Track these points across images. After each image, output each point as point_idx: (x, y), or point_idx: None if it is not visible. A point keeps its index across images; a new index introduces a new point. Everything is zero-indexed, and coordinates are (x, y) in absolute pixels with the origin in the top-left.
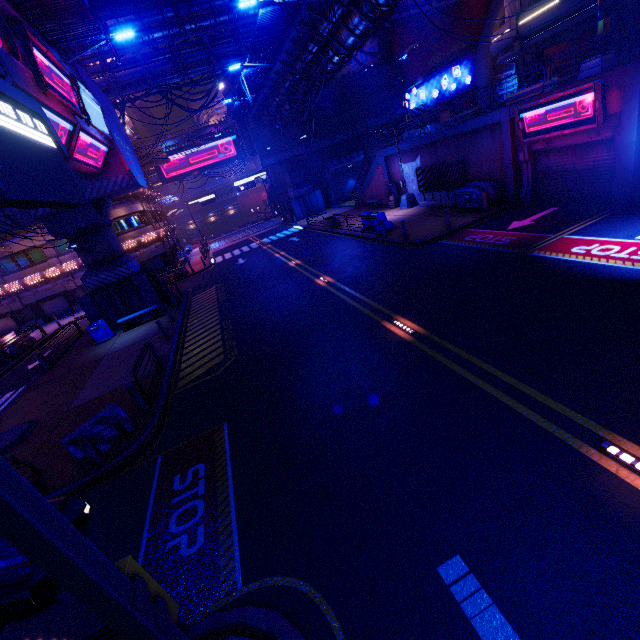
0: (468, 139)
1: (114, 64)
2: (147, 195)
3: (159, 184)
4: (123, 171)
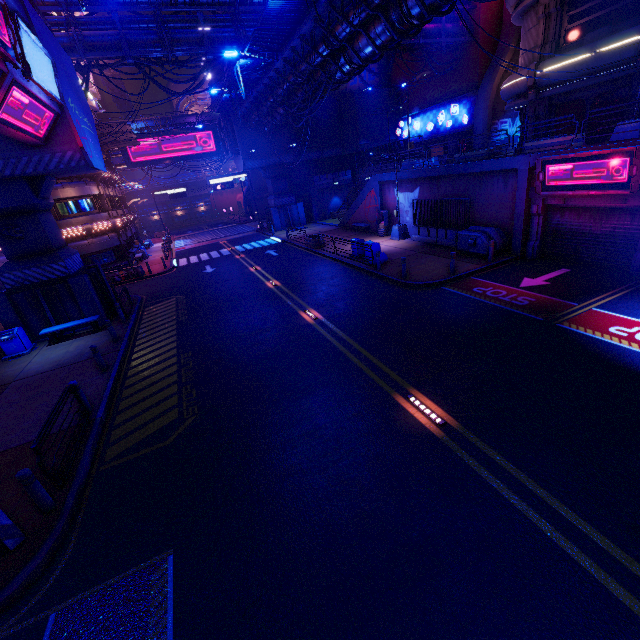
0: (477, 180)
1: (83, 20)
2: (107, 177)
3: (123, 167)
4: (74, 147)
